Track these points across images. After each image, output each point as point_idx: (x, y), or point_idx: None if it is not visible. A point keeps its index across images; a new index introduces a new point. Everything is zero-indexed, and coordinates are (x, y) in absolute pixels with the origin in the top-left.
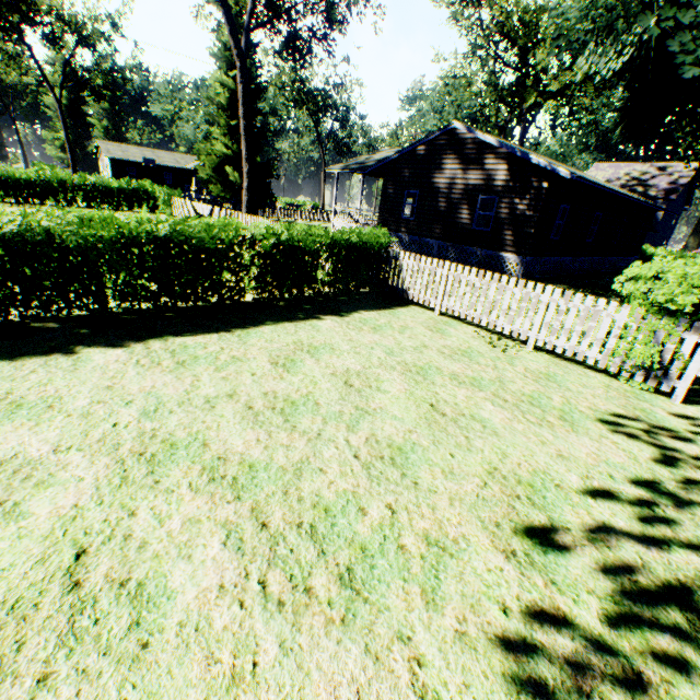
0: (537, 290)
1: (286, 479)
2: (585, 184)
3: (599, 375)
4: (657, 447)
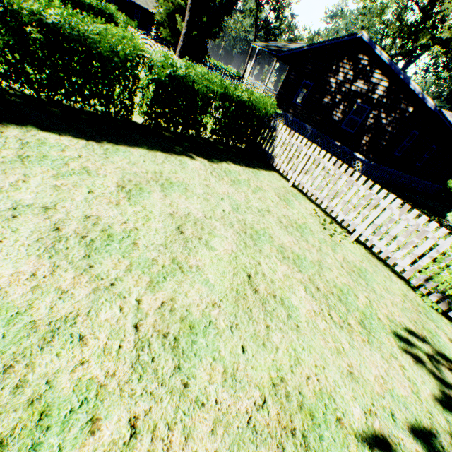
0: (380, 194)
1: (24, 345)
2: (441, 119)
3: (400, 282)
4: (438, 382)
